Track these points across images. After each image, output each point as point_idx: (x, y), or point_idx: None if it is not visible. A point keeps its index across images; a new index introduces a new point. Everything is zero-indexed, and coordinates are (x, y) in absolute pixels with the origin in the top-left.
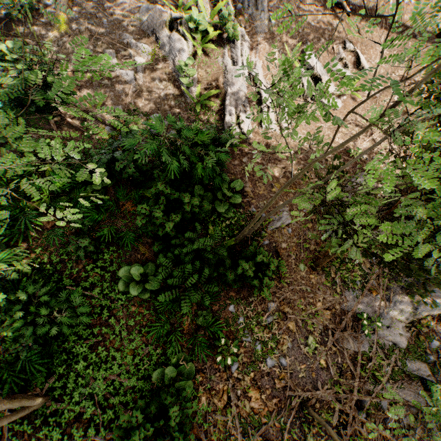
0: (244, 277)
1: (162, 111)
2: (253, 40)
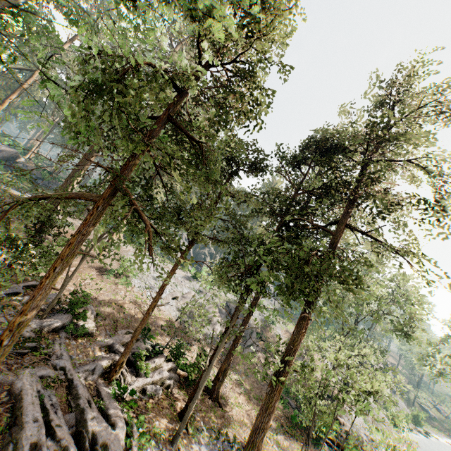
0: None
1: None
2: None
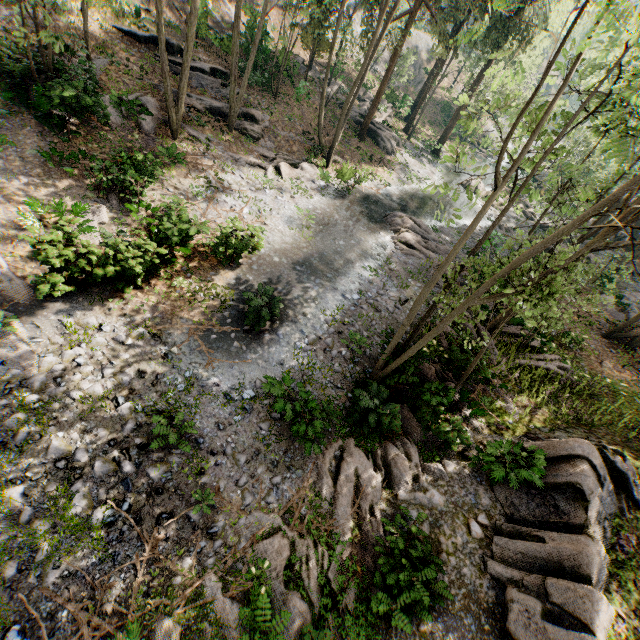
0: (295, 71)
1: (218, 30)
2: (228, 1)
